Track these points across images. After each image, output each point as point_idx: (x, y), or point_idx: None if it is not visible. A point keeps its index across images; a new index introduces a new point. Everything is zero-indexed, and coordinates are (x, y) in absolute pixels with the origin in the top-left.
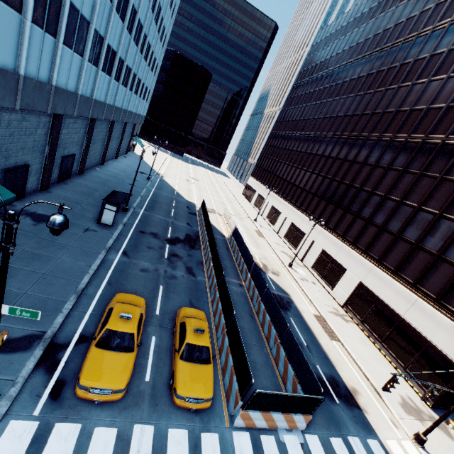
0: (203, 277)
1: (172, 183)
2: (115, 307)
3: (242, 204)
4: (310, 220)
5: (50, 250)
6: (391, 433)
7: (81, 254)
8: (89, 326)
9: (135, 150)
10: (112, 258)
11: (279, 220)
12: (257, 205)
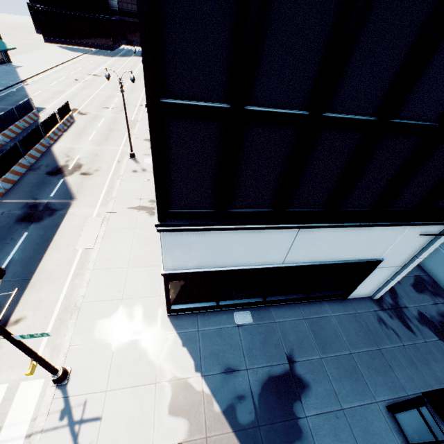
0: None
1: (34, 90)
2: None
3: None
4: (107, 79)
5: None
6: (18, 373)
7: None
8: None
9: (17, 61)
10: None
11: None
12: None
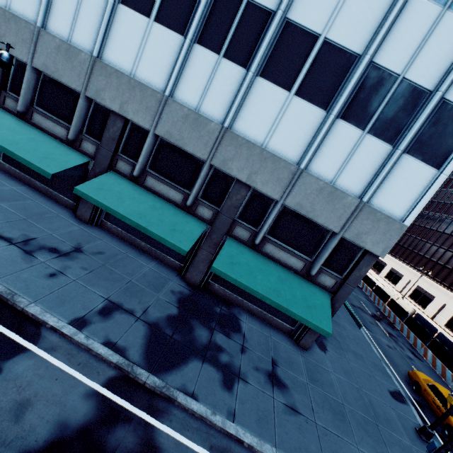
0: (427, 362)
1: None
2: (436, 385)
3: (375, 276)
4: None
5: (336, 317)
6: None
7: (350, 324)
8: (411, 393)
9: None
10: (364, 330)
11: (432, 304)
12: (391, 279)
